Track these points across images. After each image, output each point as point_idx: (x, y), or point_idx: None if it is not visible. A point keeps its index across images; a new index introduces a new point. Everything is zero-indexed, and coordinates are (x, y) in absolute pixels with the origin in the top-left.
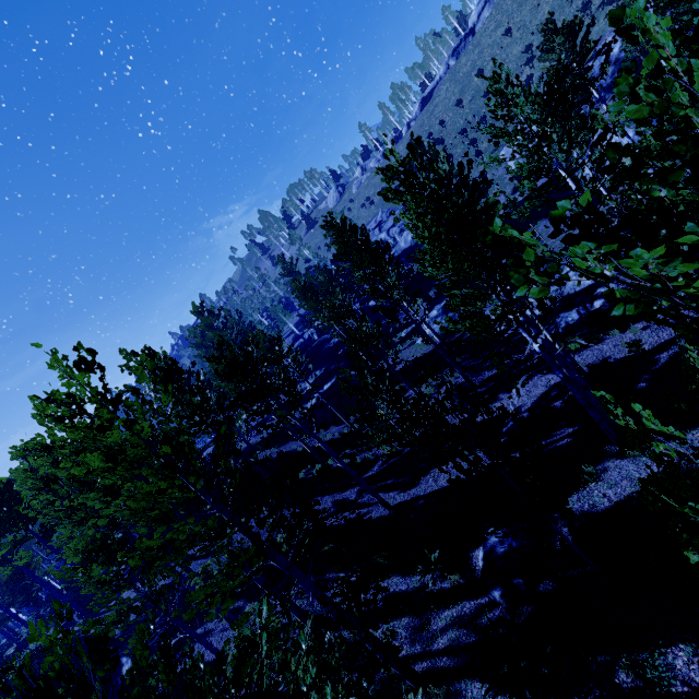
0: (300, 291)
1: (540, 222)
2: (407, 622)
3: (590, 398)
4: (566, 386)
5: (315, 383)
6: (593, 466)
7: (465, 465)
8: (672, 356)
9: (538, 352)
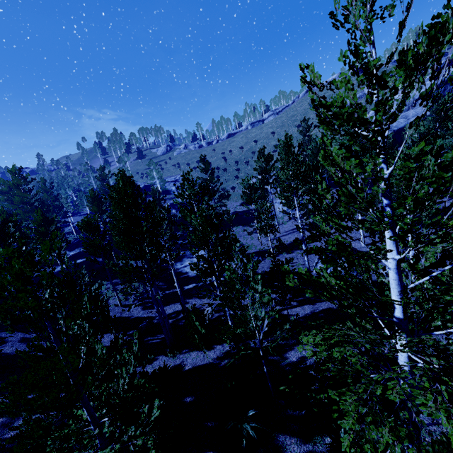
0: (92, 197)
1: (239, 226)
2: (3, 420)
3: (165, 323)
4: (180, 313)
5: (75, 255)
6: (155, 356)
7: (110, 338)
8: (218, 316)
9: (151, 293)
